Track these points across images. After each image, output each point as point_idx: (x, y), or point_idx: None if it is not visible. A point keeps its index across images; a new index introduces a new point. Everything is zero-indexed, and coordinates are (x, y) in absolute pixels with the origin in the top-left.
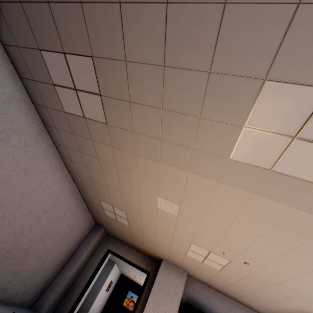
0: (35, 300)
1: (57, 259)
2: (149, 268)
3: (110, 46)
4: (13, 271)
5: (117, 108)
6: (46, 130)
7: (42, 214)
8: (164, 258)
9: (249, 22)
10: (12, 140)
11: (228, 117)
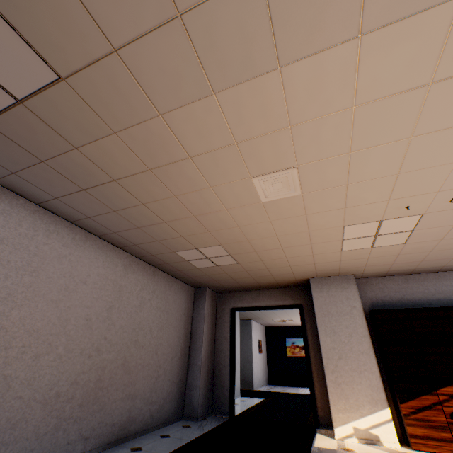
0: (180, 408)
1: (175, 353)
2: (298, 300)
3: None
4: (126, 396)
5: (39, 3)
6: (7, 191)
7: (108, 314)
8: (311, 276)
9: None
10: None
11: None
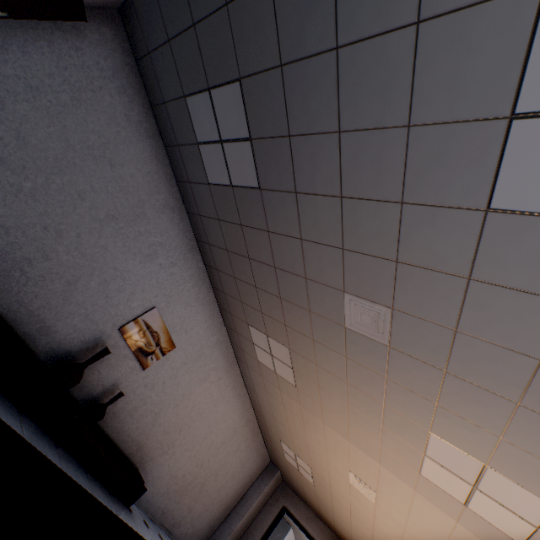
0: None
1: (225, 502)
2: None
3: (304, 351)
4: (189, 505)
5: (307, 383)
6: (236, 361)
7: (220, 446)
8: None
9: (405, 395)
10: (211, 377)
11: (408, 440)
